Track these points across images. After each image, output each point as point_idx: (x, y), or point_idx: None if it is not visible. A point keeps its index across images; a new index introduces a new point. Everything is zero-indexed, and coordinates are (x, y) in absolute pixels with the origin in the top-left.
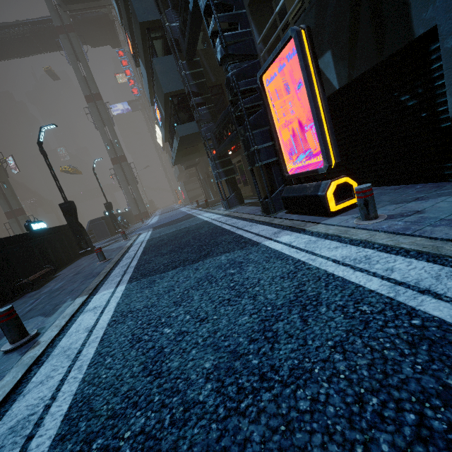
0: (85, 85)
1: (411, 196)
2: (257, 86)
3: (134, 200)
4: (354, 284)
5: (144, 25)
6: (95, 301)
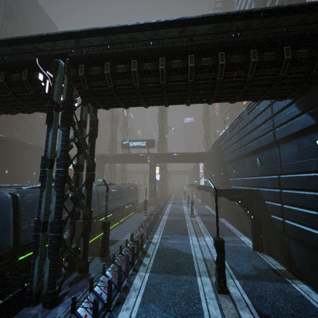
0: (205, 109)
1: None
2: None
3: None
4: None
5: None
6: None
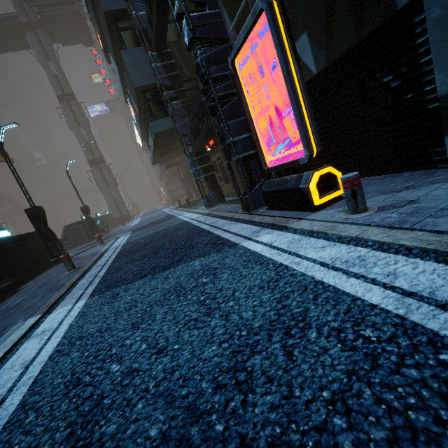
0: (56, 85)
1: (400, 185)
2: (230, 73)
3: (115, 202)
4: (350, 296)
5: (110, 14)
6: (48, 322)
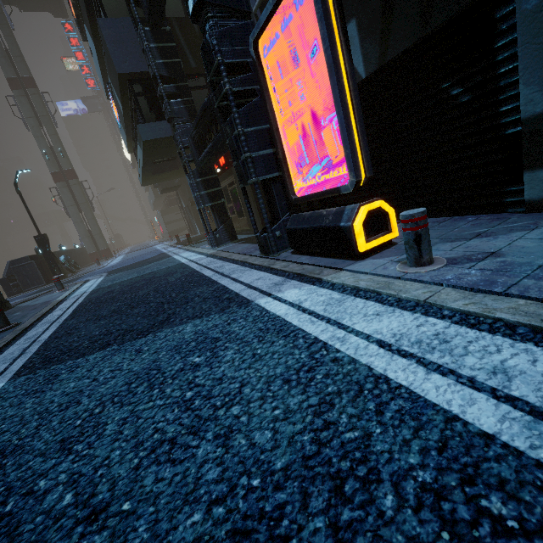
0: (7, 63)
1: (468, 231)
2: (251, 61)
3: (89, 233)
4: (441, 412)
5: None
6: None
